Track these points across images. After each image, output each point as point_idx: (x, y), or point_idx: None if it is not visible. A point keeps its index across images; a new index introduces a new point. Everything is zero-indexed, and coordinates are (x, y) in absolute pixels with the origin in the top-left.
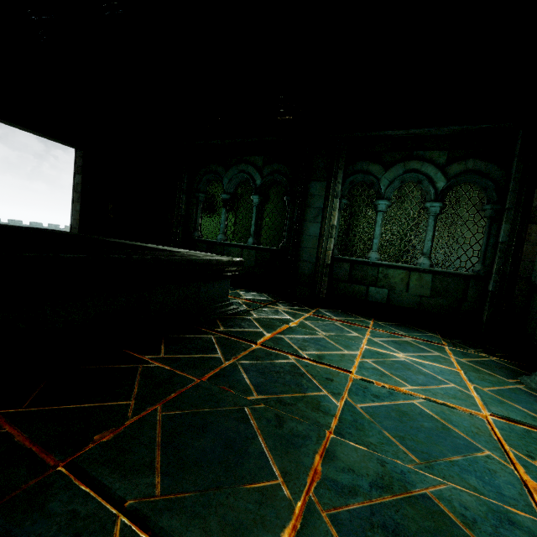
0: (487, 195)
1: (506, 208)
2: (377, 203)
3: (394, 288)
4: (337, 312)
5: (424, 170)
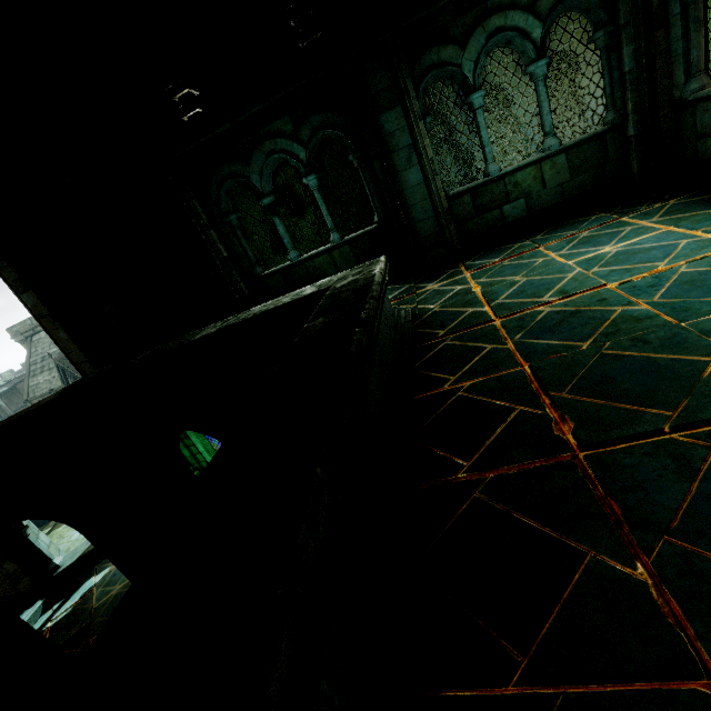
0: (591, 19)
1: (621, 25)
2: (471, 100)
3: (530, 192)
4: (486, 255)
5: (511, 23)
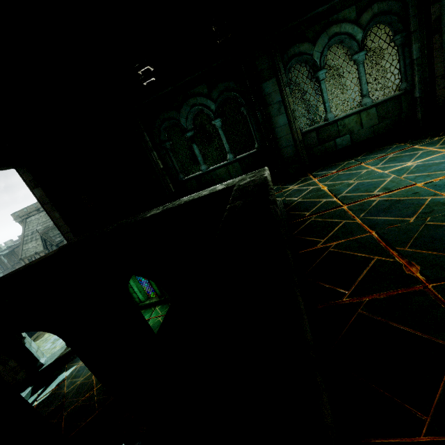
0: (392, 28)
1: (411, 32)
2: (318, 75)
3: (353, 131)
4: (325, 168)
5: (344, 30)
